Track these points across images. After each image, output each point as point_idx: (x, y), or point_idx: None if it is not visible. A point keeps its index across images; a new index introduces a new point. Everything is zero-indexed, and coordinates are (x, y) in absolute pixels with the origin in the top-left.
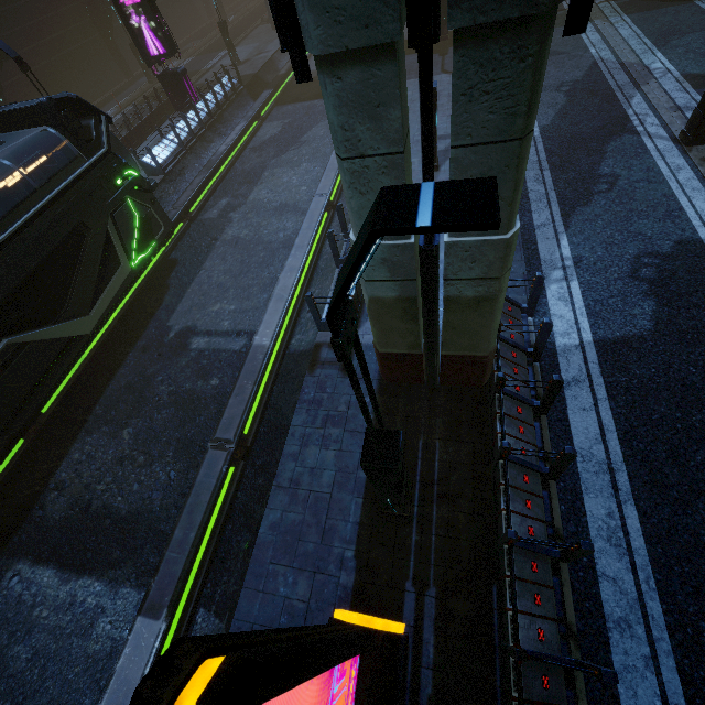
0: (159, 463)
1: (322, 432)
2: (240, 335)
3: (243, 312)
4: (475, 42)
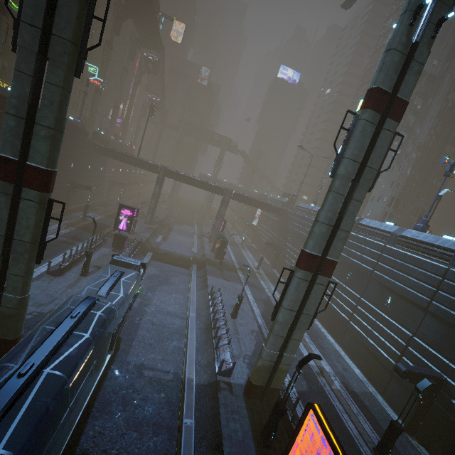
0: (146, 437)
1: (232, 416)
2: (169, 372)
3: (167, 360)
4: (299, 327)
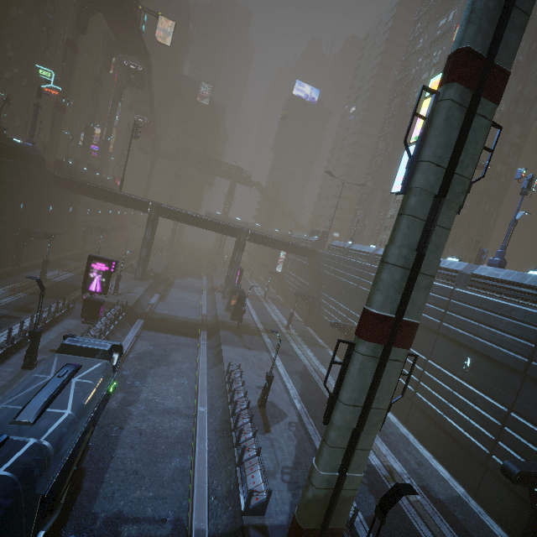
0: None
1: None
2: (165, 521)
3: (162, 498)
4: (367, 430)
